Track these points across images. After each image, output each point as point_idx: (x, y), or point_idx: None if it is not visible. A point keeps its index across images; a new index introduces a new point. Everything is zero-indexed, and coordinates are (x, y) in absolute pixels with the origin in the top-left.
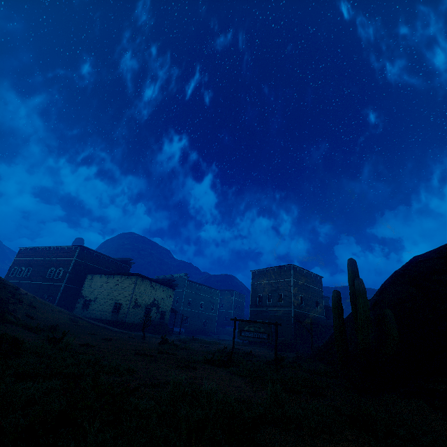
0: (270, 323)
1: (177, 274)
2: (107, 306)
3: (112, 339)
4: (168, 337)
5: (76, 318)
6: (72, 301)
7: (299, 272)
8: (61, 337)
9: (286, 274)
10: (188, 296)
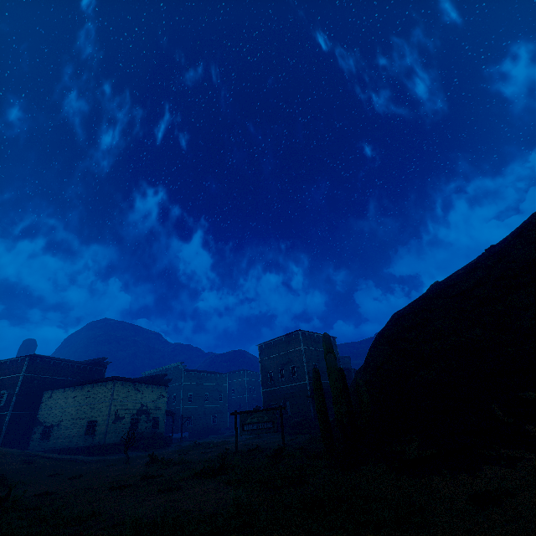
0: (274, 409)
1: (170, 365)
2: (78, 429)
3: (84, 474)
4: (164, 451)
5: (31, 458)
6: (26, 432)
7: (309, 337)
8: (6, 494)
9: (296, 343)
10: (188, 389)
